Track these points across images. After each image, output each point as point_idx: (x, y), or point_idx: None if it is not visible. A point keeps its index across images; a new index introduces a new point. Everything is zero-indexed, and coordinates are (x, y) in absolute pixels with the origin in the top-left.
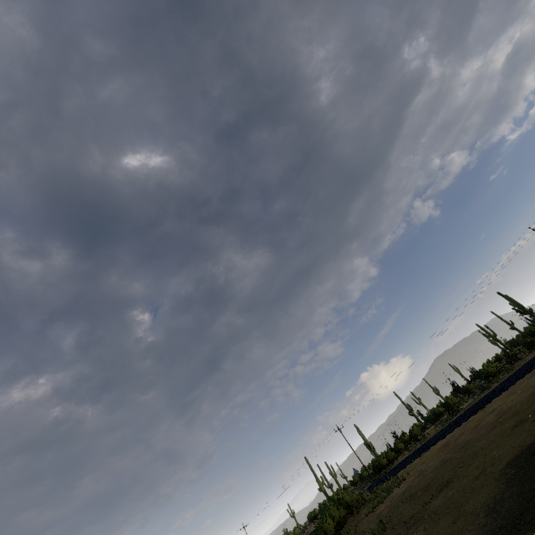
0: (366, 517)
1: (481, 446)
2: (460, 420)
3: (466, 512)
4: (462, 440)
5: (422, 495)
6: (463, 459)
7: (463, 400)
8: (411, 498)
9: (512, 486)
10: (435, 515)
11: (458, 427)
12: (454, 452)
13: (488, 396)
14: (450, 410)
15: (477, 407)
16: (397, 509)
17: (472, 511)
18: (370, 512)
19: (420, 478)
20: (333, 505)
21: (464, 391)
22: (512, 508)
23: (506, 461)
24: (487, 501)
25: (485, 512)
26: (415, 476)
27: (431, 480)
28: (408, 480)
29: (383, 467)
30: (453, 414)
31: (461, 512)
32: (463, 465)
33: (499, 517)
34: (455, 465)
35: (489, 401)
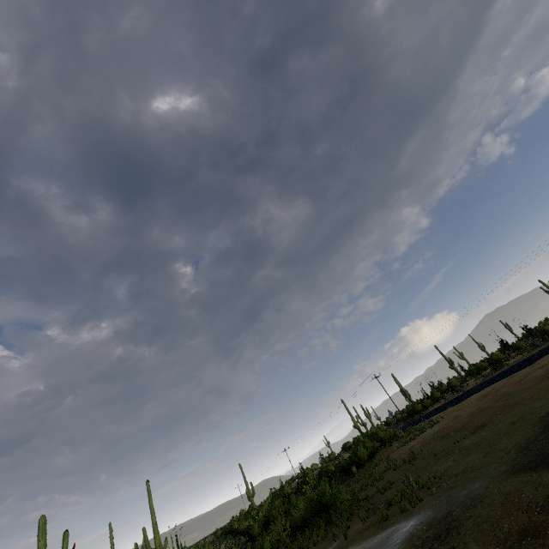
0: (398, 450)
1: (522, 398)
2: (504, 374)
3: (497, 449)
4: (503, 391)
5: (455, 435)
6: (501, 408)
7: (510, 357)
8: (444, 437)
9: (548, 431)
10: (466, 450)
11: (501, 380)
12: (493, 402)
13: (539, 353)
14: (494, 364)
15: (525, 363)
16: (429, 445)
17: (504, 448)
18: (402, 446)
19: (454, 422)
20: (368, 438)
21: (513, 348)
22: (544, 448)
23: (547, 411)
24: (520, 442)
25: (516, 449)
26: (449, 420)
27: (466, 423)
28: (442, 423)
29: (417, 412)
30: (497, 368)
31: (493, 449)
32: (501, 412)
33: (530, 453)
34: (492, 412)
35: (539, 358)
